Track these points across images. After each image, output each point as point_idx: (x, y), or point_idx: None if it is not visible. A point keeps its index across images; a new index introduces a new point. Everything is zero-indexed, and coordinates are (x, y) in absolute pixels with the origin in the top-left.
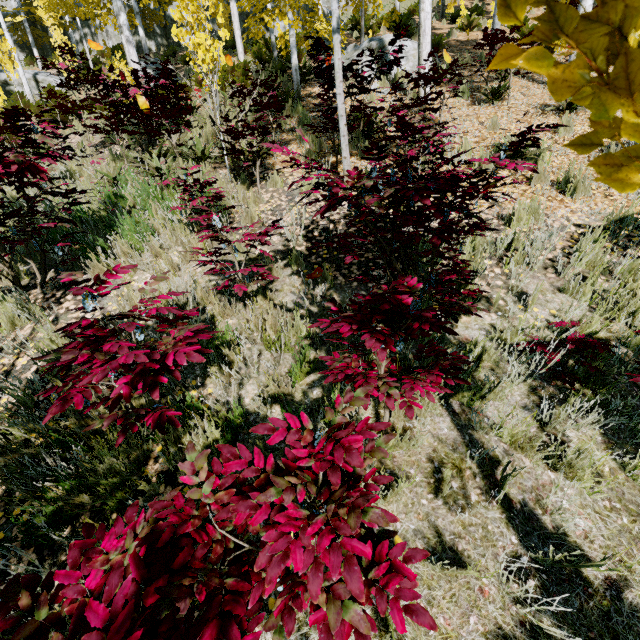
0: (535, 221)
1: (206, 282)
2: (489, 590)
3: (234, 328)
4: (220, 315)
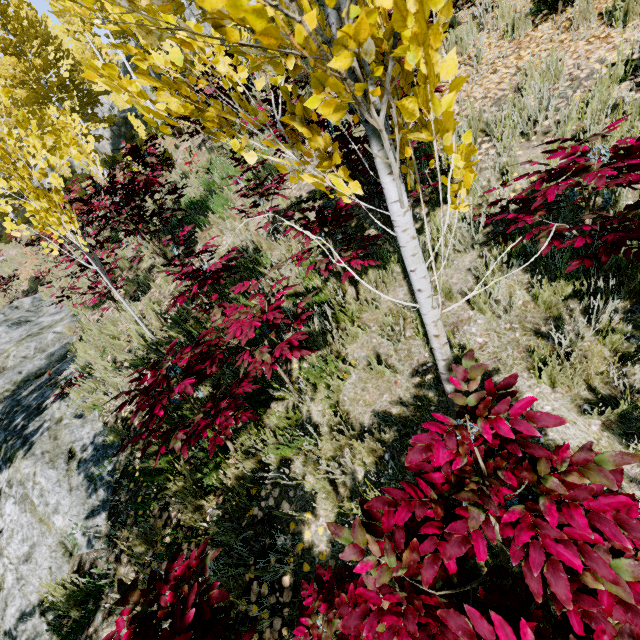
0: (556, 79)
1: (263, 230)
2: (400, 382)
3: (277, 257)
4: (268, 250)
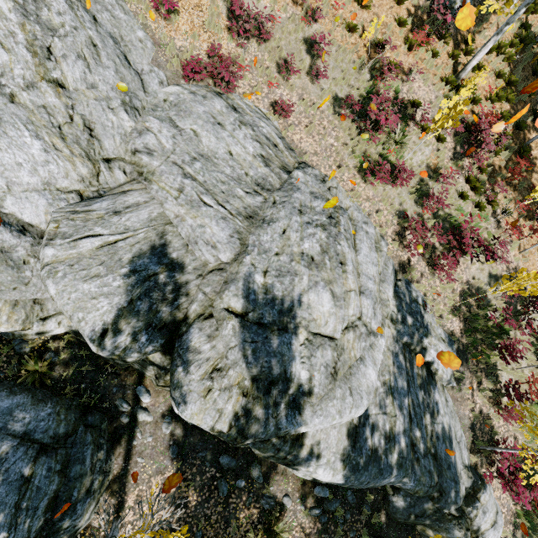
0: None
1: (486, 279)
2: None
3: (491, 298)
4: (490, 294)
